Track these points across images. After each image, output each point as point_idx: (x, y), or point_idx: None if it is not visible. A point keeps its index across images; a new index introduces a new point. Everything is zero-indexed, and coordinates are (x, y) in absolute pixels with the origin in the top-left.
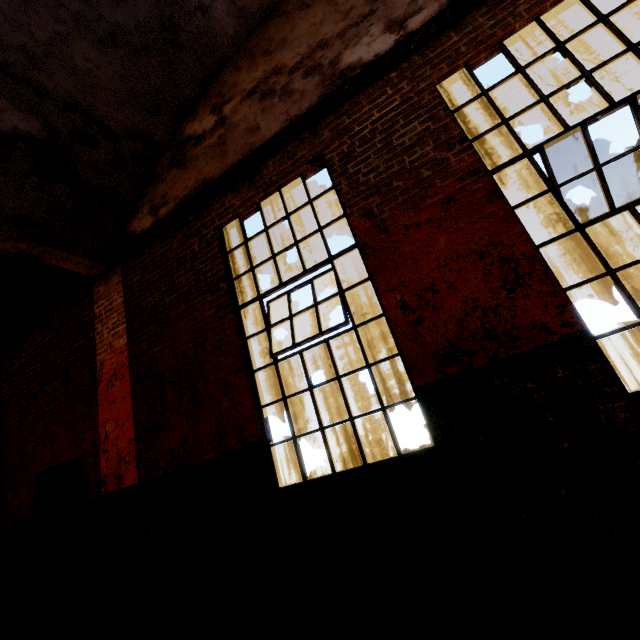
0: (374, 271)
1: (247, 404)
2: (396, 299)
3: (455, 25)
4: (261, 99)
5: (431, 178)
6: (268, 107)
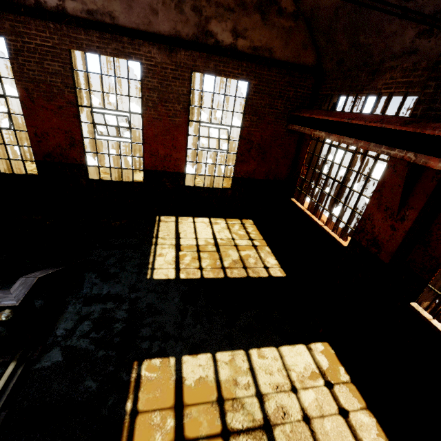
0: (26, 116)
1: None
2: (33, 130)
3: (85, 29)
4: None
5: (57, 94)
6: None
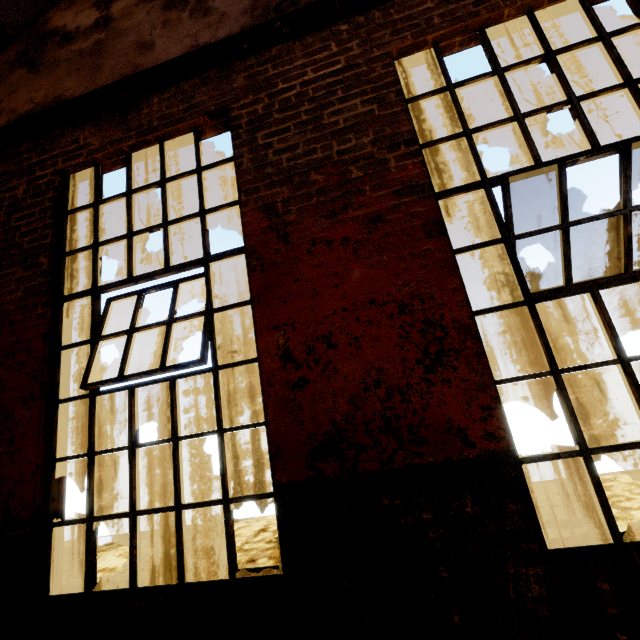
0: (257, 294)
1: (29, 454)
2: (278, 343)
3: None
4: (166, 7)
5: (361, 181)
6: (172, 21)
